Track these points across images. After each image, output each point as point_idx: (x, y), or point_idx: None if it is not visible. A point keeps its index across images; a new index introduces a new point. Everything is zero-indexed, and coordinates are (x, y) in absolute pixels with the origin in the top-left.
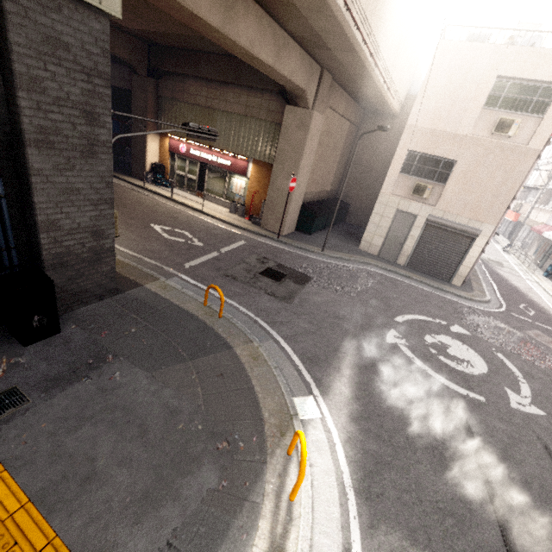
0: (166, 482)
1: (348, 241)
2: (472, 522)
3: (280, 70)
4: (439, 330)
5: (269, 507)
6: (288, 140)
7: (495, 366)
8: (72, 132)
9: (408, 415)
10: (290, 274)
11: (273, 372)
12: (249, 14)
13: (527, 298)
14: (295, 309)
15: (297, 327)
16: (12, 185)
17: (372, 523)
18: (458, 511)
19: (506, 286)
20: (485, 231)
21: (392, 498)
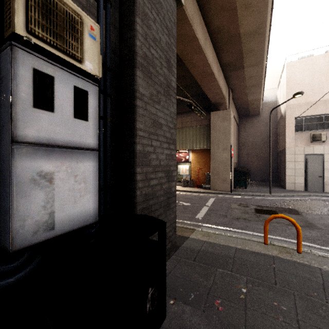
0: None
1: (272, 188)
2: None
3: (219, 82)
4: None
5: None
6: (217, 129)
7: None
8: (160, 70)
9: None
10: (276, 209)
11: None
12: (210, 47)
13: None
14: None
15: None
16: (113, 115)
17: None
18: None
19: None
20: None
21: None
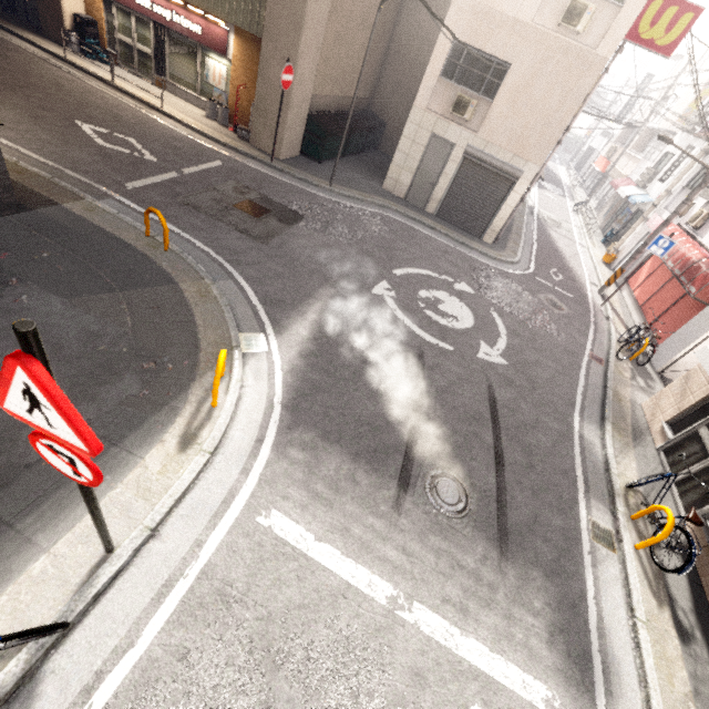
0: (82, 389)
1: (371, 177)
2: (386, 430)
3: None
4: (440, 287)
5: (190, 410)
6: None
7: (483, 324)
8: None
9: (364, 356)
10: (276, 211)
11: (223, 309)
12: None
13: (564, 264)
14: (271, 251)
15: (268, 270)
16: None
17: (291, 426)
18: (377, 423)
19: (549, 250)
20: (528, 173)
21: (317, 412)
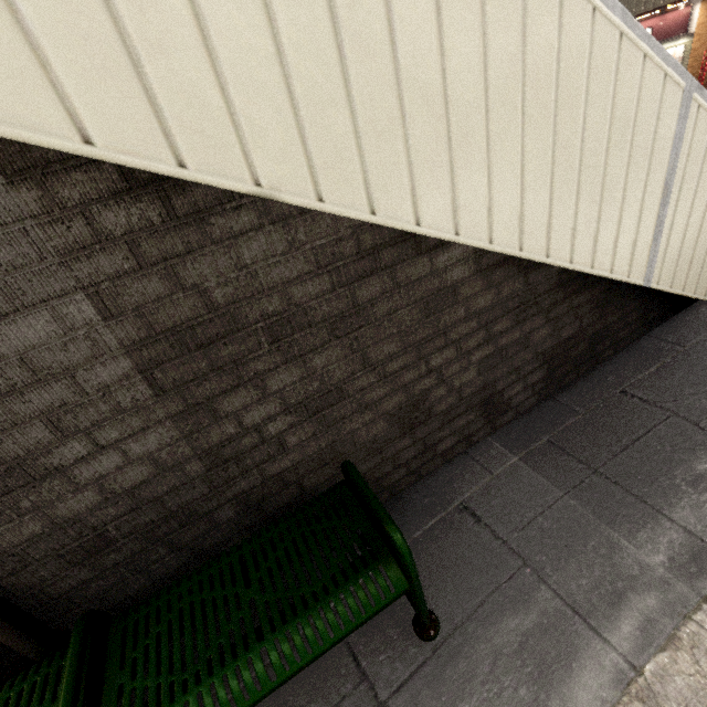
0: None
1: None
2: None
3: None
4: None
5: None
6: None
7: None
8: None
9: None
10: None
11: None
12: None
13: None
14: None
15: None
16: None
17: None
18: None
19: None
20: None
21: None
